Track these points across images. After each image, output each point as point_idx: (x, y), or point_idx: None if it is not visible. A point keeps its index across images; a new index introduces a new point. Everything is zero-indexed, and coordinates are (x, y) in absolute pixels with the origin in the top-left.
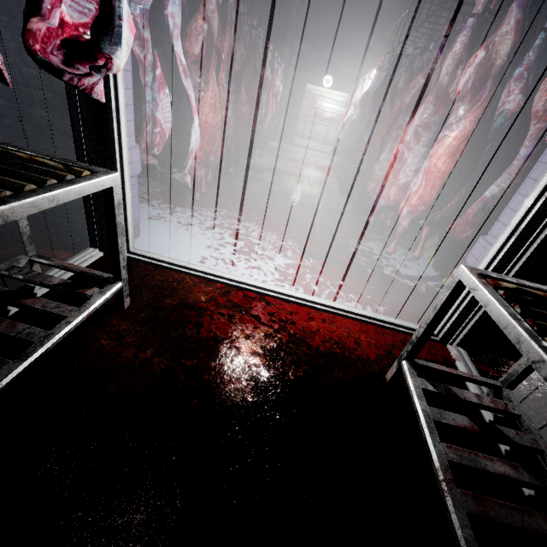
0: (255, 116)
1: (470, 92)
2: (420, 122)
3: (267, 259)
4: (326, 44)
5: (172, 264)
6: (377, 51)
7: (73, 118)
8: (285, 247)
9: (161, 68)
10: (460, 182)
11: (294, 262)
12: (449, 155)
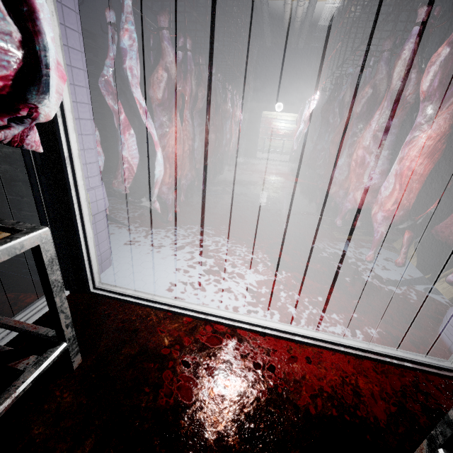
0: (221, 141)
1: (438, 90)
2: (377, 127)
3: (238, 277)
4: (275, 80)
5: (137, 298)
6: (317, 78)
7: (28, 169)
8: (256, 260)
9: (125, 113)
10: (440, 182)
11: (266, 278)
12: (426, 156)
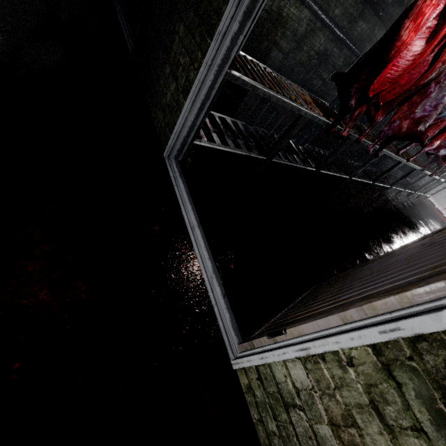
0: None
1: None
2: None
3: None
4: None
5: (430, 200)
6: None
7: None
8: None
9: None
10: None
11: None
12: None
